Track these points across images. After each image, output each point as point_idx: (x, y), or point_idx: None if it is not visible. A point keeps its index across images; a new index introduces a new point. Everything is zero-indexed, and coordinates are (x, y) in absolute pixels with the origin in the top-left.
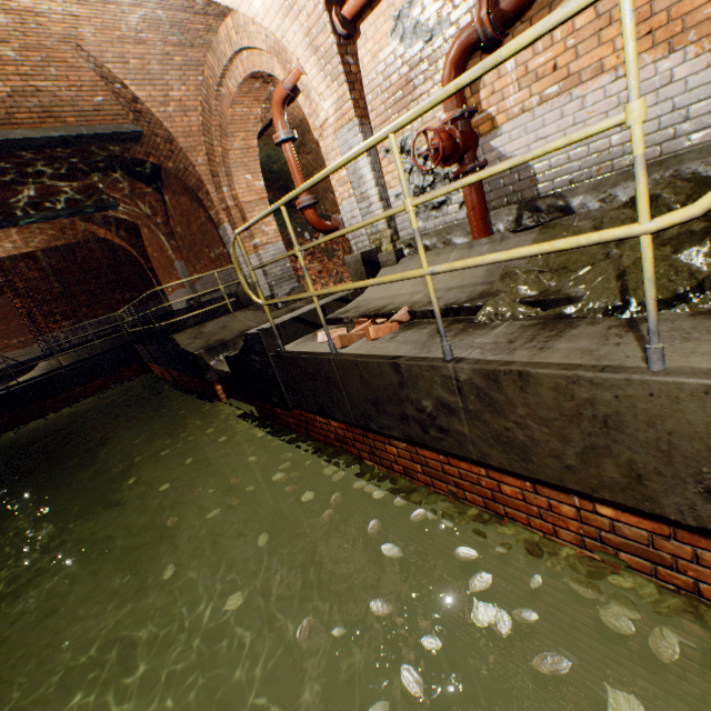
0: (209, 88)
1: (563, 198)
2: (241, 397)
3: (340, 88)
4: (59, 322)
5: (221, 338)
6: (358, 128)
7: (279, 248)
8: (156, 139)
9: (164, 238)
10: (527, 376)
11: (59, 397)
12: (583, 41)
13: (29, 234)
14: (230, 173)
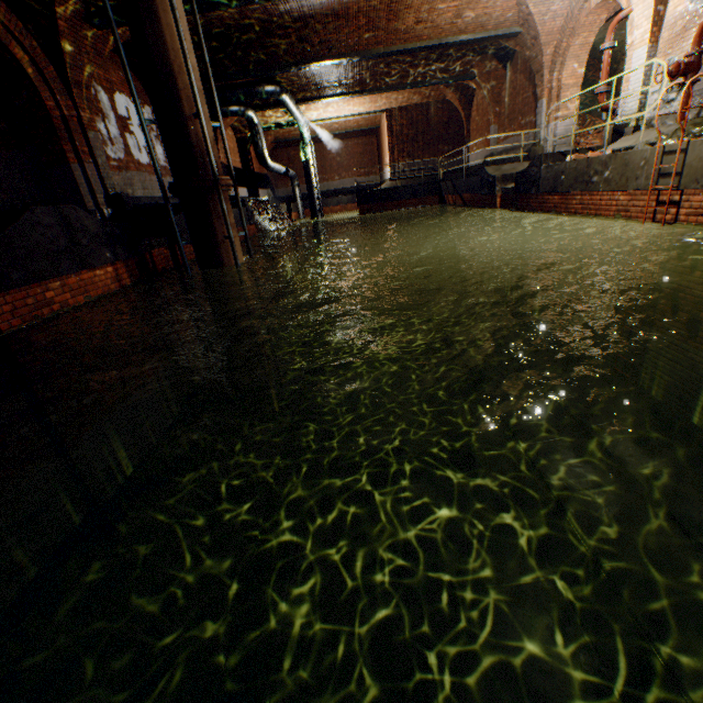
0: (577, 3)
1: None
2: (508, 206)
3: (647, 26)
4: (403, 158)
5: (510, 173)
6: (646, 50)
7: (572, 122)
8: (527, 37)
9: (493, 106)
10: (616, 155)
11: (393, 203)
12: None
13: (412, 94)
14: (563, 63)
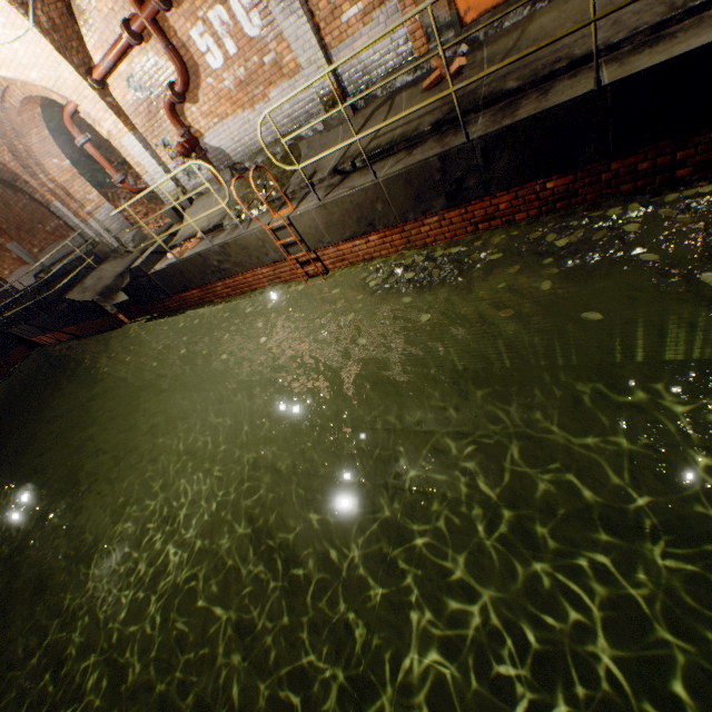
0: None
1: (243, 164)
2: (140, 314)
3: (112, 117)
4: None
5: (104, 285)
6: (134, 137)
7: (108, 208)
8: None
9: None
10: (228, 244)
11: None
12: (216, 104)
13: None
14: (40, 163)
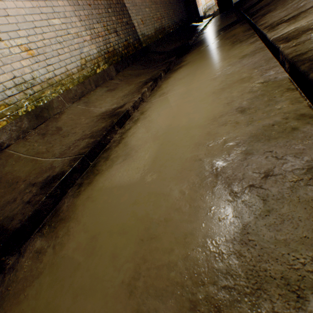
0: None
1: None
2: None
3: None
4: None
5: None
6: None
7: None
8: None
9: None
10: None
11: None
12: None
13: None
14: None
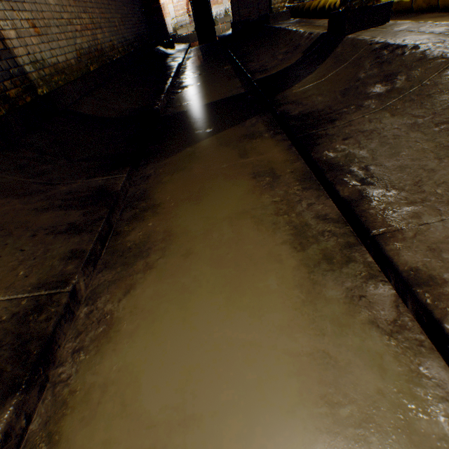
0: None
1: None
2: None
3: None
4: None
5: None
6: (173, 6)
7: None
8: None
9: None
10: None
11: None
12: None
13: None
14: None
